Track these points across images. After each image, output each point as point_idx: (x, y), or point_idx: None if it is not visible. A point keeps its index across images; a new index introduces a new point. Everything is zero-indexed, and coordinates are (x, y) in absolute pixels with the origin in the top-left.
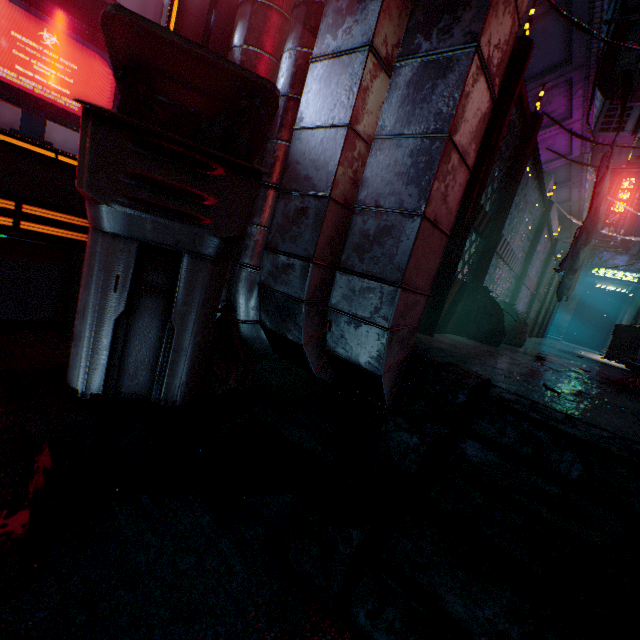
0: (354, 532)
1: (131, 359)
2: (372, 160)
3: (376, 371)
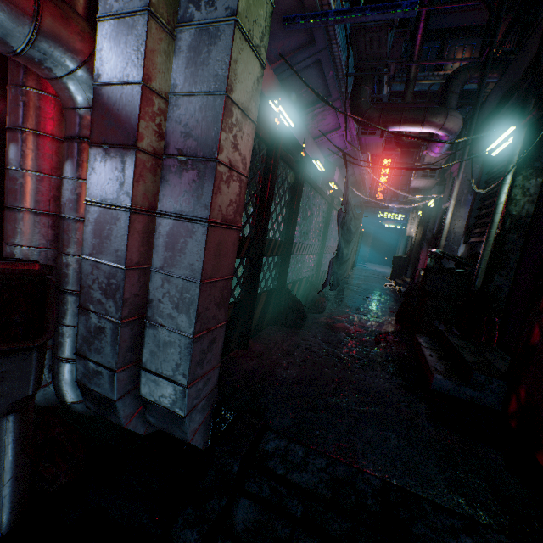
0: None
1: None
2: (152, 287)
3: (185, 439)
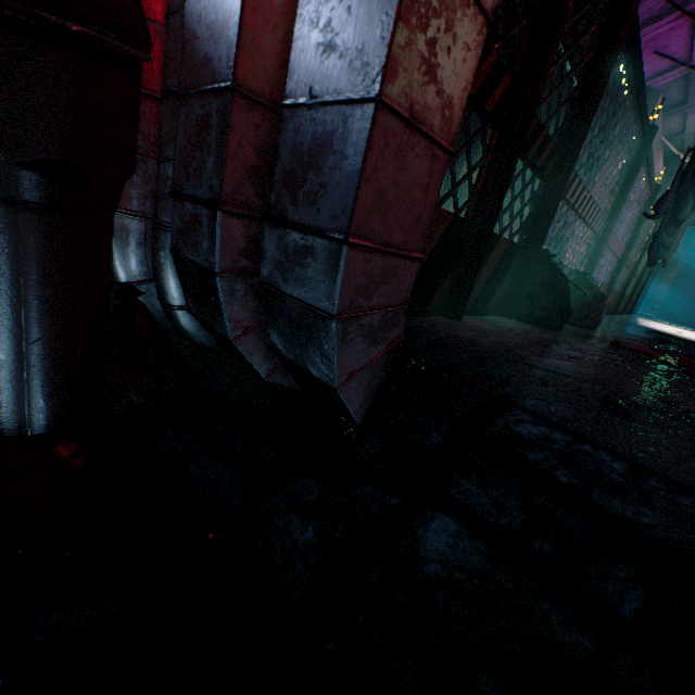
0: None
1: None
2: (303, 9)
3: (328, 381)
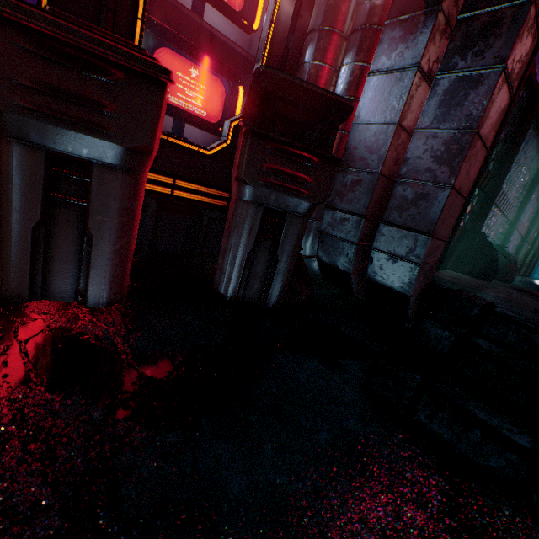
0: (416, 375)
1: (251, 278)
2: (412, 146)
3: (406, 293)
